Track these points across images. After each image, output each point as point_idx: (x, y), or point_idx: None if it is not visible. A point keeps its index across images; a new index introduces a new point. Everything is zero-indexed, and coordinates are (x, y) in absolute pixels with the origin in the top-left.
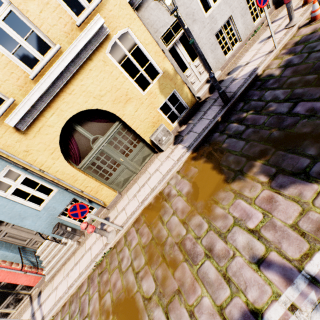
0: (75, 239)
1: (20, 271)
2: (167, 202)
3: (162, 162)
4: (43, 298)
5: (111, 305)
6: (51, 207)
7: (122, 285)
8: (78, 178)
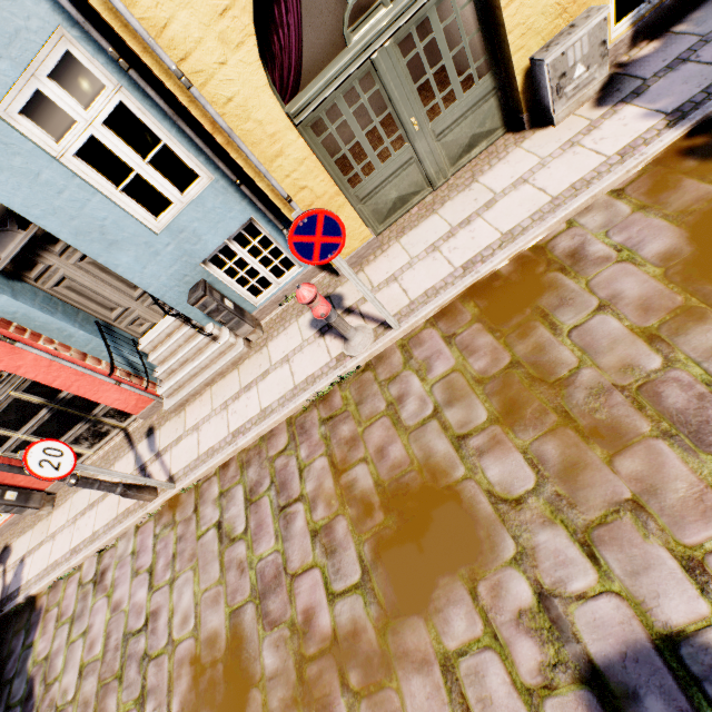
0: (242, 332)
1: (105, 378)
2: (569, 276)
3: (547, 160)
4: (163, 442)
5: (375, 492)
6: (189, 230)
7: (410, 457)
8: (284, 150)
